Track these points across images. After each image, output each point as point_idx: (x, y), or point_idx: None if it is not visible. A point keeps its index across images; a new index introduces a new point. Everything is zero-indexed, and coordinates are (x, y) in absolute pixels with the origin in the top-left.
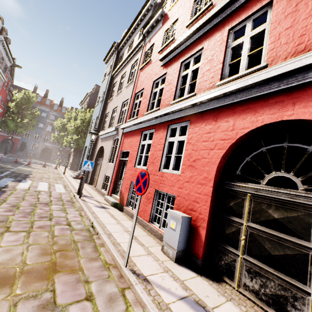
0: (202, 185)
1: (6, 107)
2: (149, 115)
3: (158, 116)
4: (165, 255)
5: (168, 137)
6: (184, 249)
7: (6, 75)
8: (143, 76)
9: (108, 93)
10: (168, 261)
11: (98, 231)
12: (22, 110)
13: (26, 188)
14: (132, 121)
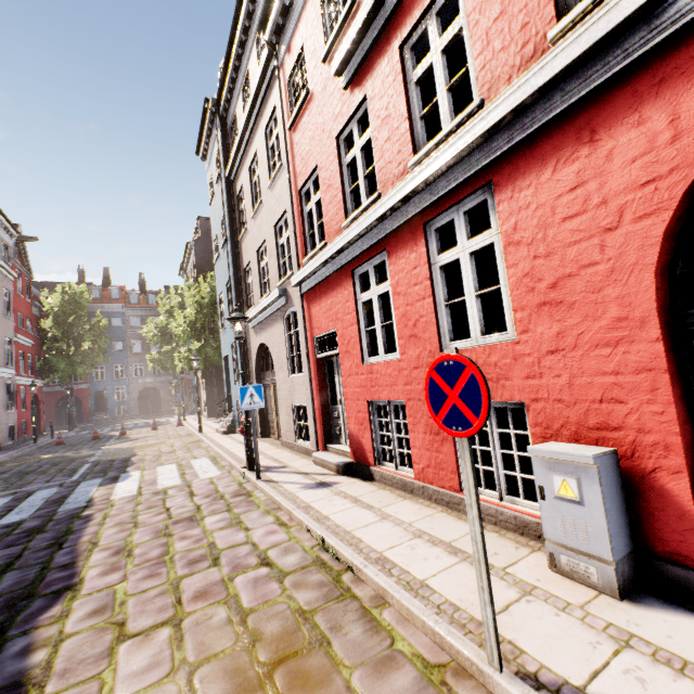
0: (616, 347)
1: (38, 331)
2: (359, 221)
3: (385, 212)
4: (573, 581)
5: (436, 254)
6: (628, 550)
7: (14, 267)
8: (304, 139)
9: (233, 220)
10: (596, 599)
11: (349, 561)
12: (70, 328)
13: (132, 493)
14: (318, 256)
